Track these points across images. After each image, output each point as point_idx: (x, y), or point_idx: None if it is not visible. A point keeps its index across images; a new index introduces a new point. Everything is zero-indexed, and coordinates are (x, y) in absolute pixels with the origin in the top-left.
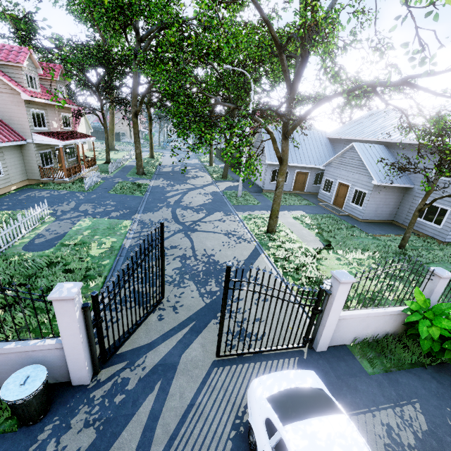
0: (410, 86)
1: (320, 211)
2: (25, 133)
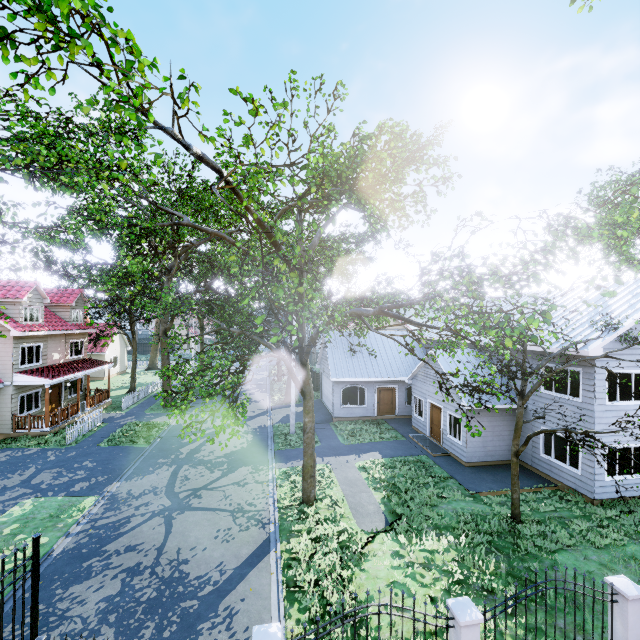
0: (388, 315)
1: (407, 449)
2: (5, 374)
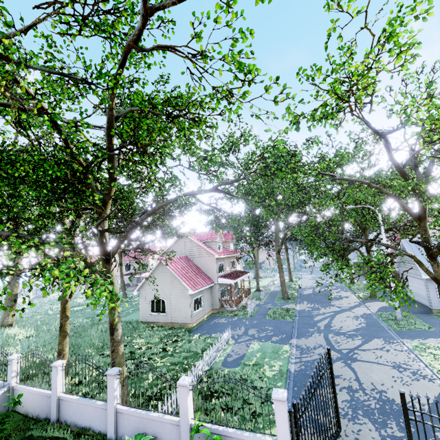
0: None
1: None
2: (214, 278)
